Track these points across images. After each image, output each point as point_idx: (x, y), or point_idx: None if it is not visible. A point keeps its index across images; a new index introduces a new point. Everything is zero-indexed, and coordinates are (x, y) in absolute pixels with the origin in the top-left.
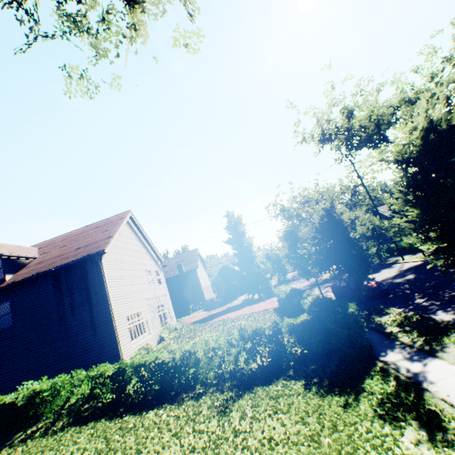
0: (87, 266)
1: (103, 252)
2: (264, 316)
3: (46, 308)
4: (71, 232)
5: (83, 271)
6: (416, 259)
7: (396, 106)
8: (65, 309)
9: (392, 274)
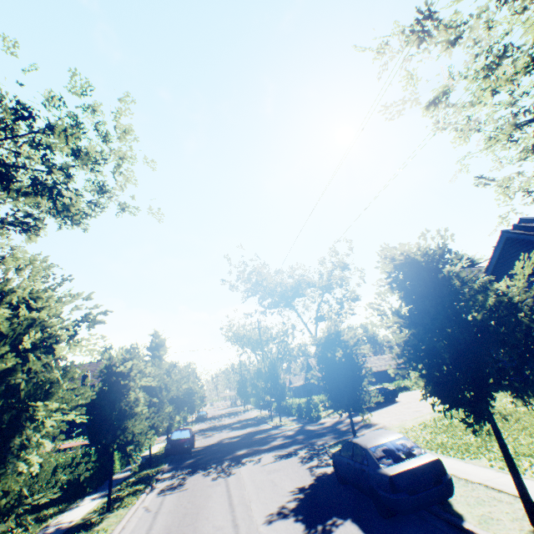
0: None
1: None
2: None
3: None
4: None
5: None
6: (275, 422)
7: (294, 286)
8: None
9: (239, 434)
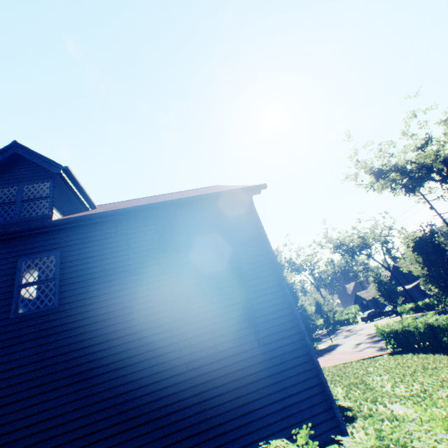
0: (225, 208)
1: (263, 185)
2: (412, 358)
3: (141, 276)
4: (129, 200)
5: (219, 216)
6: None
7: None
8: (183, 280)
9: None
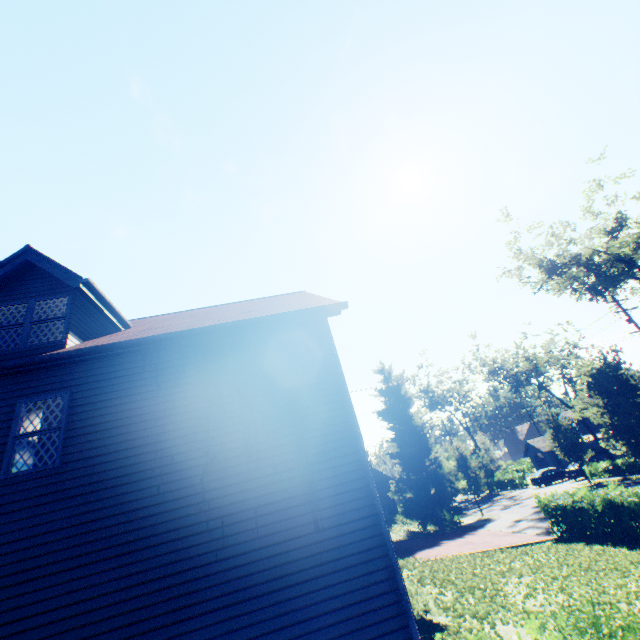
0: (290, 335)
1: (343, 304)
2: (581, 550)
3: (168, 427)
4: (183, 312)
5: (281, 346)
6: None
7: None
8: (223, 435)
9: None
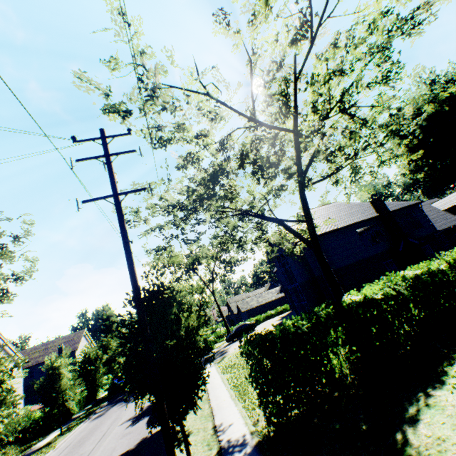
0: None
1: None
2: None
3: None
4: None
5: None
6: None
7: (192, 261)
8: None
9: None
